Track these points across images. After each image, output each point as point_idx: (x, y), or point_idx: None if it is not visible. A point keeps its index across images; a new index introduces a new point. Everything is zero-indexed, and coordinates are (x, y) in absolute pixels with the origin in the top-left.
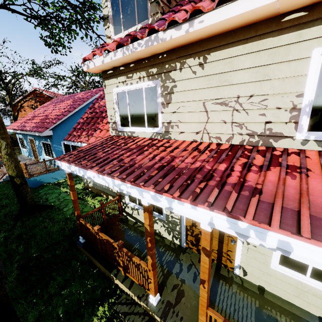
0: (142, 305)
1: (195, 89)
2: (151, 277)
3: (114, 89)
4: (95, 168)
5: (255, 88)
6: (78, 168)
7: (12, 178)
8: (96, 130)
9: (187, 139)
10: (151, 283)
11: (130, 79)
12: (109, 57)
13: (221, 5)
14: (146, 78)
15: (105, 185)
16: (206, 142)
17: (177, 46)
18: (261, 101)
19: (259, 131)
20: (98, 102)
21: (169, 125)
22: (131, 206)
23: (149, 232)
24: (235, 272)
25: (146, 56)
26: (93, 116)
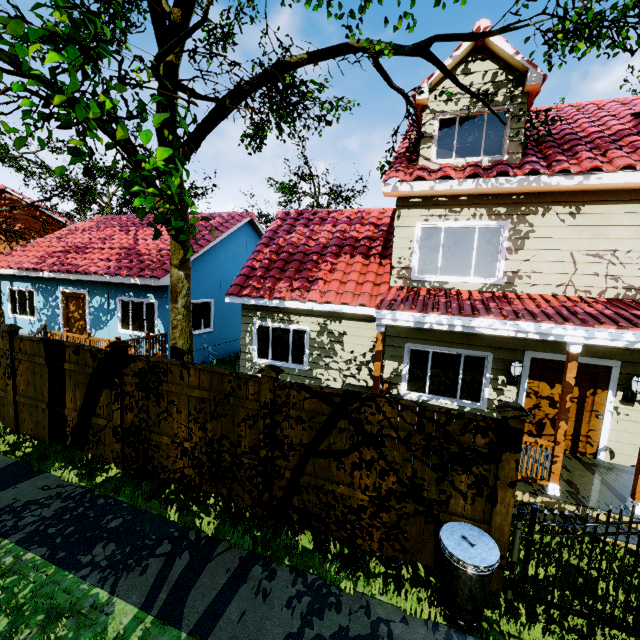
0: (539, 502)
1: (561, 237)
2: (558, 453)
3: (419, 223)
4: (489, 315)
5: (634, 245)
6: (449, 317)
7: (181, 355)
8: (310, 280)
9: (543, 293)
10: (556, 462)
11: (456, 214)
12: (447, 185)
13: (620, 170)
14: (485, 217)
15: (310, 379)
16: (570, 296)
17: (544, 191)
18: (639, 257)
19: (637, 285)
20: (282, 237)
21: (515, 275)
22: (412, 397)
23: (572, 386)
24: (599, 458)
25: (495, 192)
26: (286, 259)
